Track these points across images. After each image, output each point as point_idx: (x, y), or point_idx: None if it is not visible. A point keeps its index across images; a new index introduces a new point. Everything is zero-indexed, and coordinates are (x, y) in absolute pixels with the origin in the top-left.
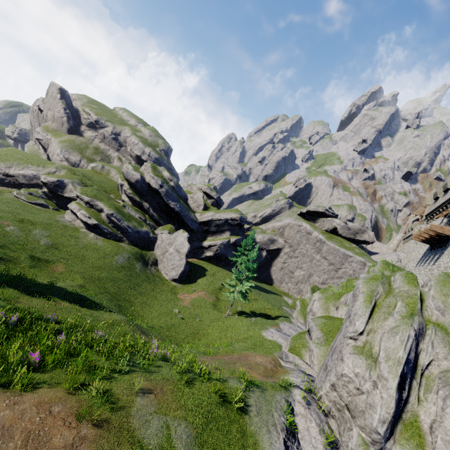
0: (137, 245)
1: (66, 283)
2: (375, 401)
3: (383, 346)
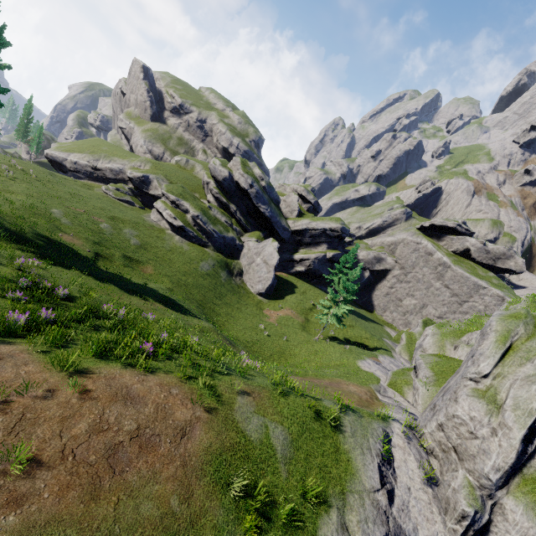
0: (222, 252)
1: (156, 285)
2: (491, 448)
3: (512, 393)
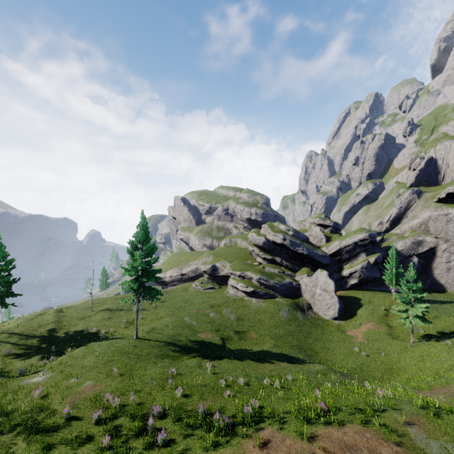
0: (287, 296)
1: (266, 346)
2: None
3: None
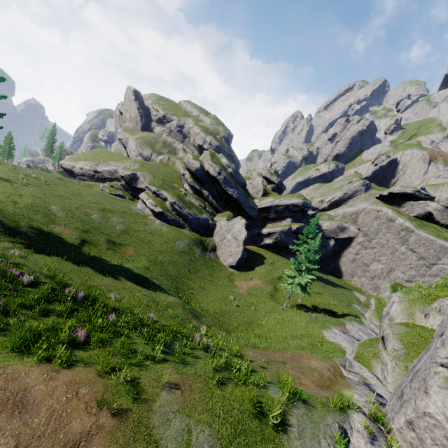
0: (197, 232)
1: (133, 265)
2: None
3: None
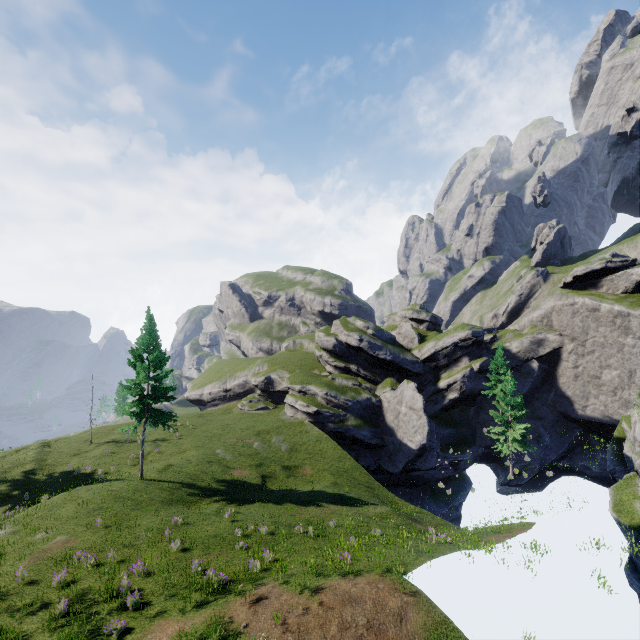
0: (364, 417)
1: (321, 485)
2: None
3: None
